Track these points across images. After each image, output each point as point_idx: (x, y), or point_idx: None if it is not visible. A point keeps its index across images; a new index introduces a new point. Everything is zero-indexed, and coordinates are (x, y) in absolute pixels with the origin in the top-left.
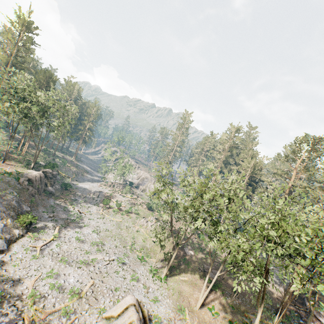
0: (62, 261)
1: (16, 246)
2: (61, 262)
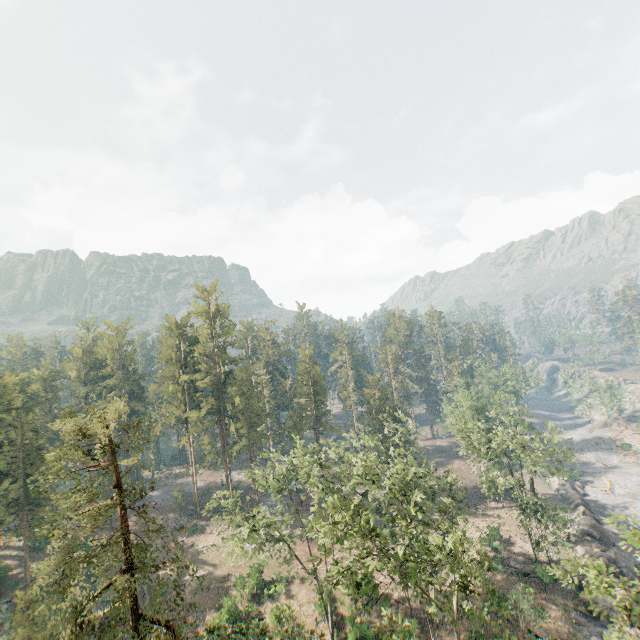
0: (636, 499)
1: (588, 492)
2: (636, 500)
